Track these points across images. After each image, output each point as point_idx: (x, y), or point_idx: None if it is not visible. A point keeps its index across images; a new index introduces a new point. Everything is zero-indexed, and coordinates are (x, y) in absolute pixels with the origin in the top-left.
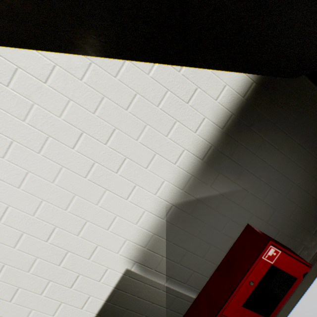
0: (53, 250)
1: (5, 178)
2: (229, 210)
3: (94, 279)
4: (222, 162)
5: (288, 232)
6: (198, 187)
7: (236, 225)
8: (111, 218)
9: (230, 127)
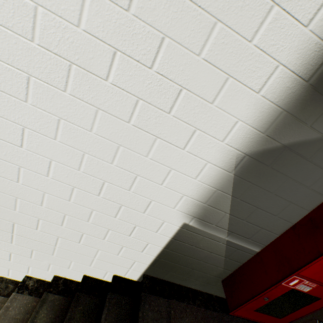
0: (106, 204)
1: (36, 128)
2: None
3: (151, 230)
4: None
5: None
6: (290, 128)
7: None
8: (165, 172)
9: None
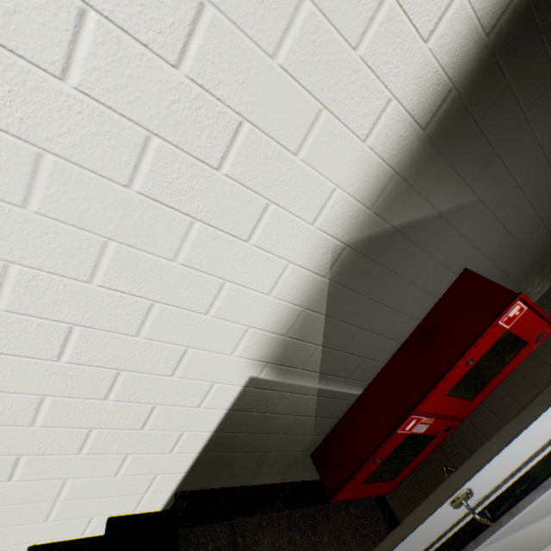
0: (81, 376)
1: None
2: (443, 246)
3: (188, 405)
4: (461, 137)
5: (515, 275)
6: (402, 201)
7: (447, 273)
8: (213, 289)
9: (505, 32)
